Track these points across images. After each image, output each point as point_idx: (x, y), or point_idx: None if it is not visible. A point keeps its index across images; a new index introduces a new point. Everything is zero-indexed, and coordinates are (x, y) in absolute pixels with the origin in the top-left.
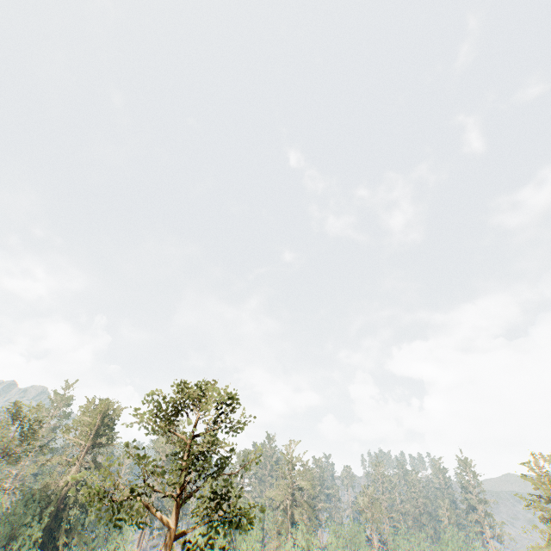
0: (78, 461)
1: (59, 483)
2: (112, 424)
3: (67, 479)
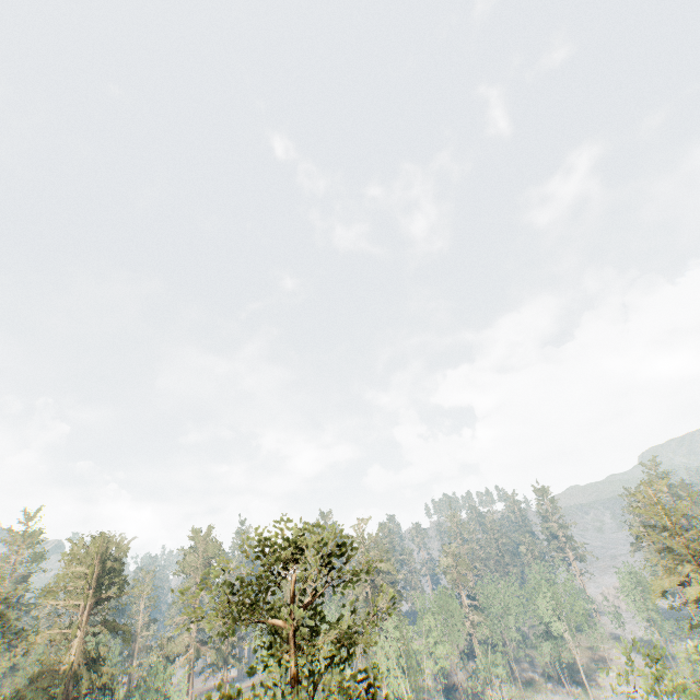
0: (80, 629)
1: (59, 667)
2: (118, 565)
3: (70, 659)
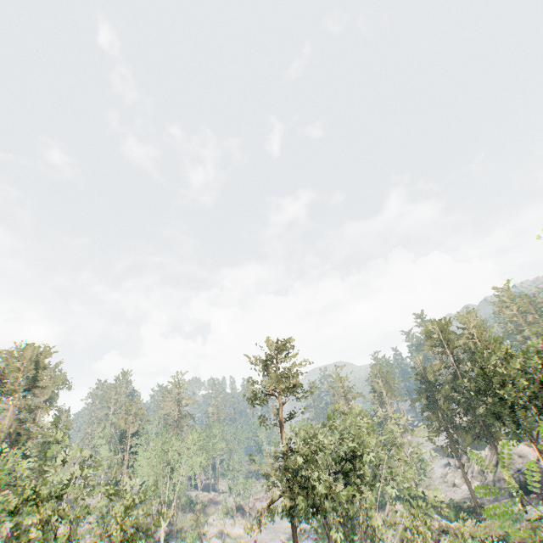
0: (14, 405)
1: None
2: (43, 368)
3: (5, 424)
